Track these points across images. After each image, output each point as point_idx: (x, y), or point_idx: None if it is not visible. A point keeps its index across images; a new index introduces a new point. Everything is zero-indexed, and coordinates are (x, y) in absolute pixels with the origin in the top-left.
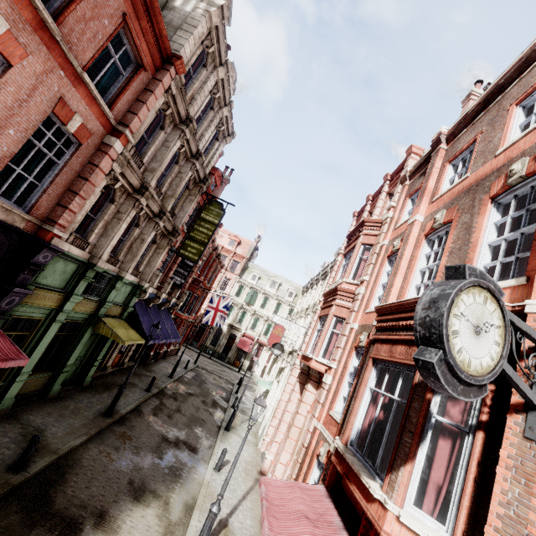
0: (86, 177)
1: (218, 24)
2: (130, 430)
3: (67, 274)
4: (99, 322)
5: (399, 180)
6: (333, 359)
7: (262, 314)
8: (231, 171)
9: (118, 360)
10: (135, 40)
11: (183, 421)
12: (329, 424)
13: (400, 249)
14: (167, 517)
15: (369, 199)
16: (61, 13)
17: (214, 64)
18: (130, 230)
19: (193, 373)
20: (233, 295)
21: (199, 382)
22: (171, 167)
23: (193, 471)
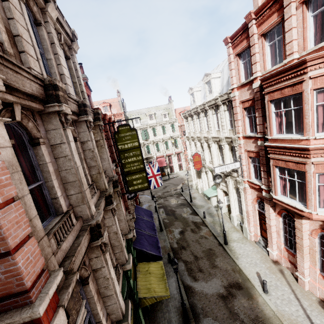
0: None
1: None
2: (206, 316)
3: None
4: (139, 301)
5: None
6: None
7: (158, 140)
8: (80, 66)
9: None
10: None
11: (208, 265)
12: None
13: None
14: None
15: (252, 18)
16: None
17: None
18: None
19: (162, 210)
20: None
21: (172, 214)
22: None
23: (260, 308)
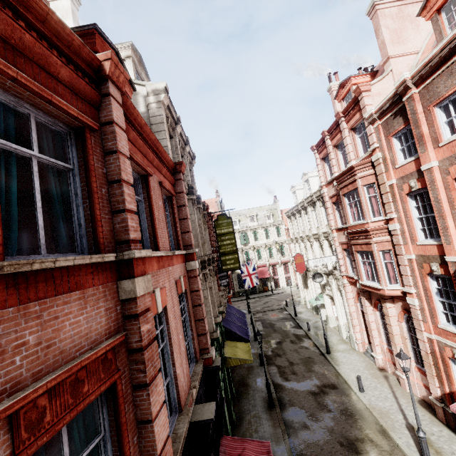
0: (199, 304)
1: (168, 103)
2: (292, 405)
3: None
4: (225, 359)
5: (367, 122)
6: (407, 285)
7: (259, 245)
8: None
9: None
10: (167, 189)
11: (303, 369)
12: (445, 335)
13: (430, 193)
14: (382, 450)
15: (326, 135)
16: (156, 237)
17: (171, 128)
18: None
19: (259, 323)
20: None
21: (270, 327)
22: None
23: (352, 403)
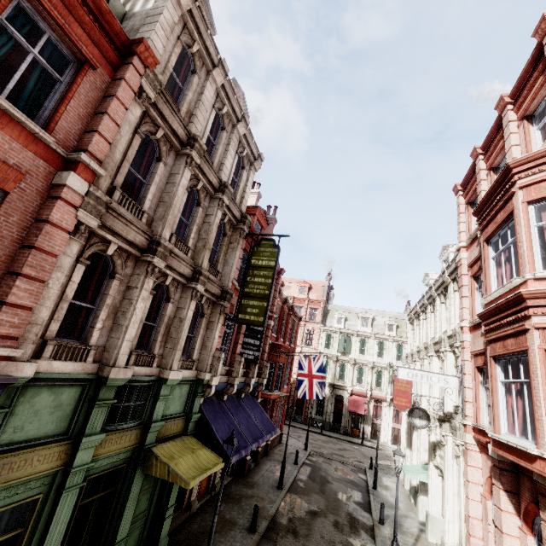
0: (31, 244)
1: (190, 7)
2: None
3: (65, 407)
4: (149, 456)
5: None
6: None
7: (364, 361)
8: (274, 208)
9: (206, 483)
10: (52, 15)
11: None
12: None
13: None
14: None
15: (478, 154)
16: None
17: (207, 70)
18: (160, 310)
19: (307, 469)
20: (322, 347)
21: (319, 483)
22: (192, 213)
23: None
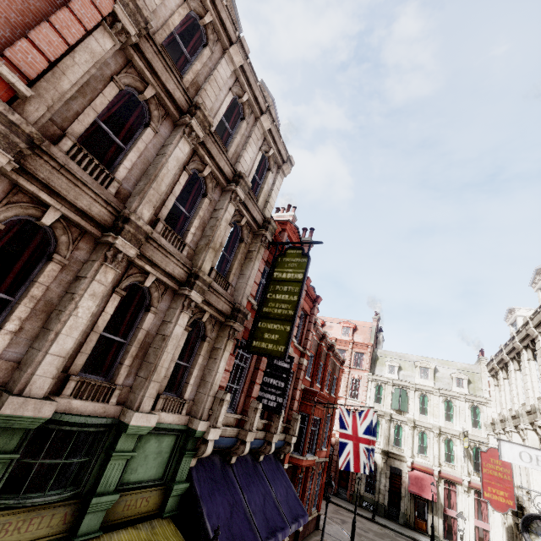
0: None
1: None
2: None
3: None
4: None
5: None
6: None
7: (427, 424)
8: (310, 231)
9: None
10: None
11: None
12: None
13: None
14: None
15: None
16: None
17: (223, 49)
18: (136, 321)
19: None
20: (371, 401)
21: None
22: (196, 204)
23: None
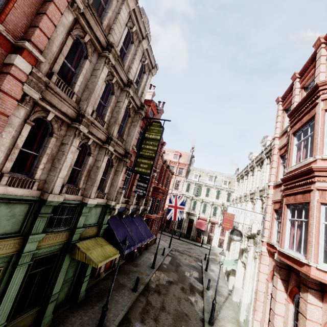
0: None
1: None
2: None
3: (18, 216)
4: (74, 247)
5: None
6: None
7: (208, 201)
8: (163, 103)
9: (110, 263)
10: None
11: (169, 323)
12: None
13: None
14: None
15: (296, 77)
16: None
17: None
18: (84, 160)
19: (169, 258)
20: (184, 191)
21: (175, 266)
22: (108, 99)
23: None
